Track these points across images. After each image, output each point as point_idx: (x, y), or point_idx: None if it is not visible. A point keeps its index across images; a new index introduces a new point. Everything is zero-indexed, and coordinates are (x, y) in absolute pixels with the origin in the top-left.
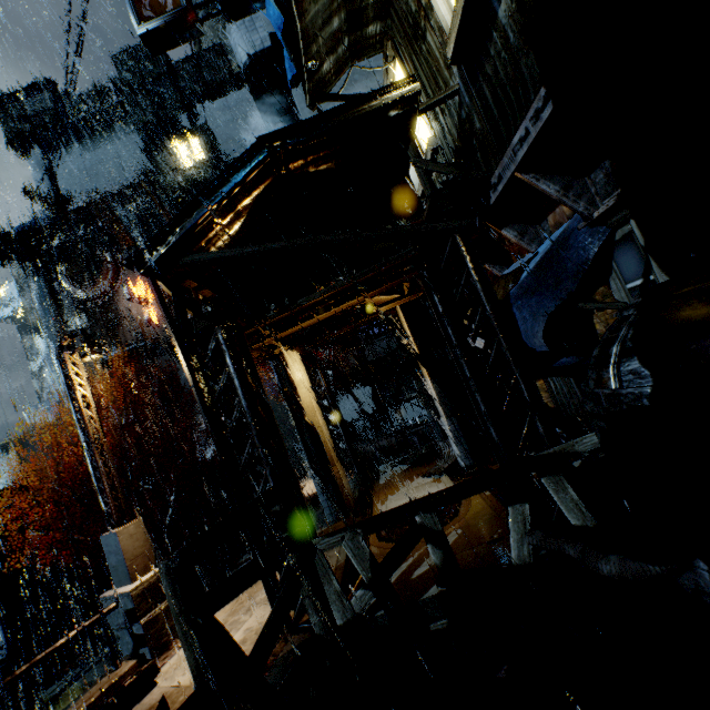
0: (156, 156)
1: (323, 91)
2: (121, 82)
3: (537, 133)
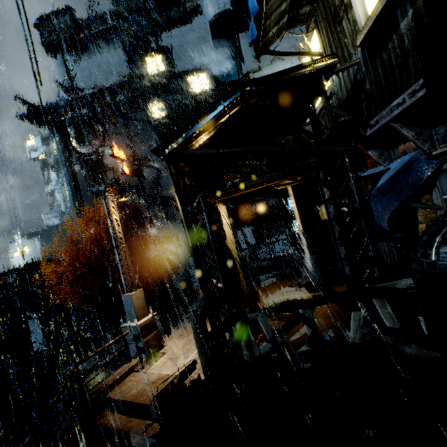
0: (135, 66)
1: (266, 48)
2: (115, 12)
3: (410, 103)
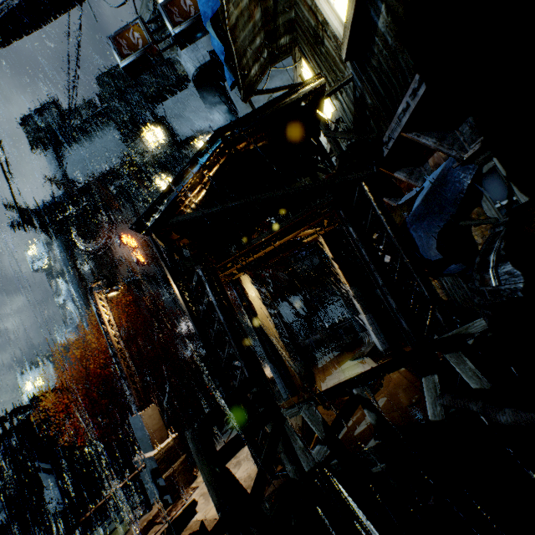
0: (132, 144)
1: (252, 89)
2: (103, 95)
3: (415, 105)
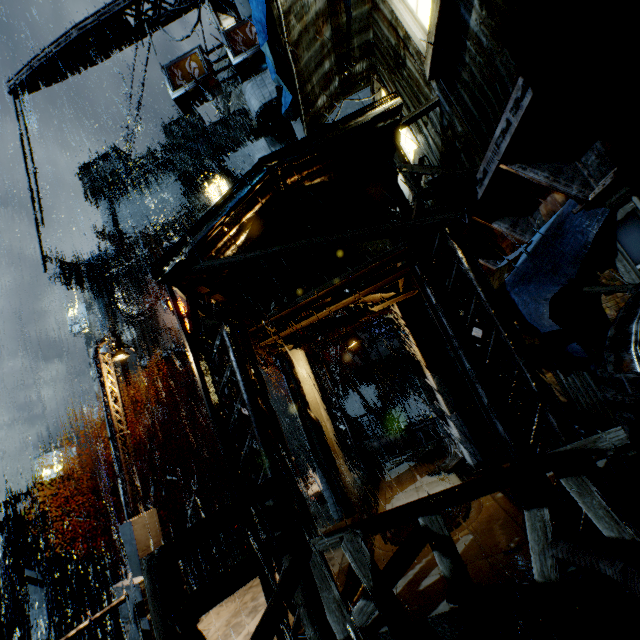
0: (193, 197)
1: (318, 122)
2: (169, 145)
3: (519, 122)
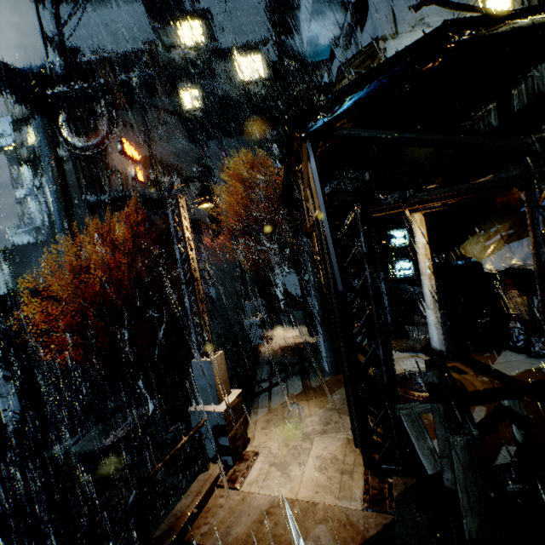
0: (162, 30)
1: None
2: None
3: None
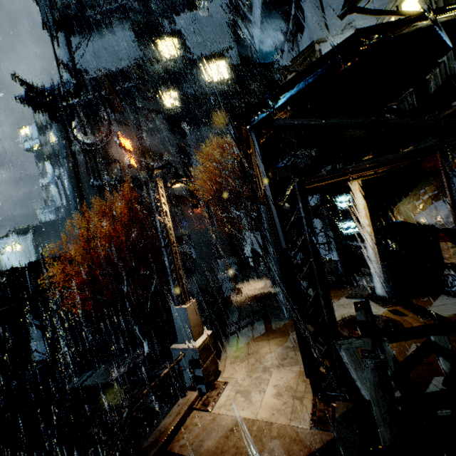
0: (147, 49)
1: (354, 4)
2: None
3: None
